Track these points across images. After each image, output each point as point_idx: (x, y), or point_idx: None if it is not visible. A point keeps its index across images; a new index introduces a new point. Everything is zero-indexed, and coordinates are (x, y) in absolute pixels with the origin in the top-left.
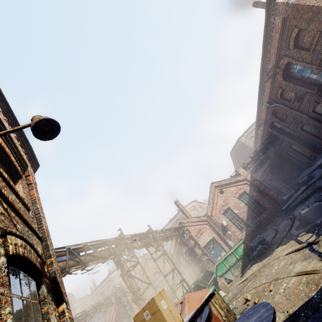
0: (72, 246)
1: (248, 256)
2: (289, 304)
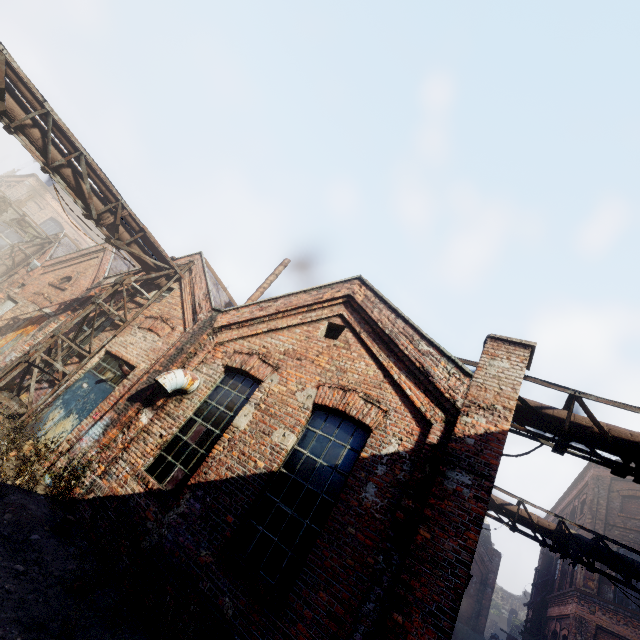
0: None
1: None
2: None
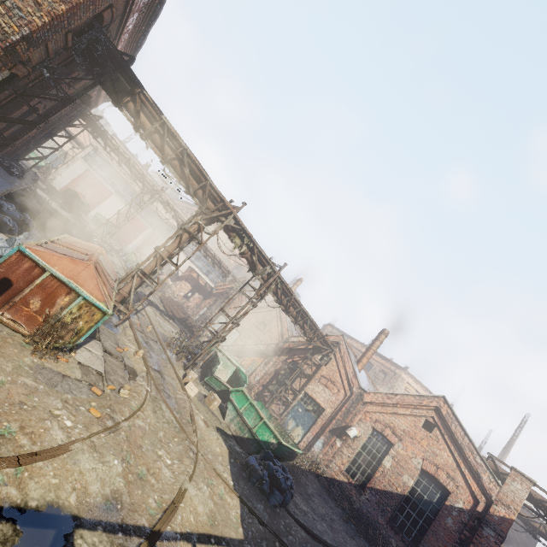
0: (169, 125)
1: (257, 451)
2: (2, 397)
